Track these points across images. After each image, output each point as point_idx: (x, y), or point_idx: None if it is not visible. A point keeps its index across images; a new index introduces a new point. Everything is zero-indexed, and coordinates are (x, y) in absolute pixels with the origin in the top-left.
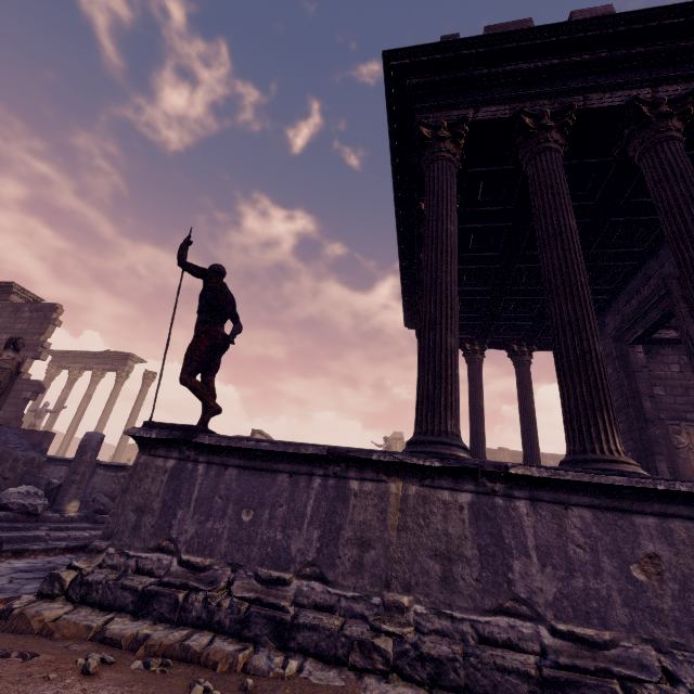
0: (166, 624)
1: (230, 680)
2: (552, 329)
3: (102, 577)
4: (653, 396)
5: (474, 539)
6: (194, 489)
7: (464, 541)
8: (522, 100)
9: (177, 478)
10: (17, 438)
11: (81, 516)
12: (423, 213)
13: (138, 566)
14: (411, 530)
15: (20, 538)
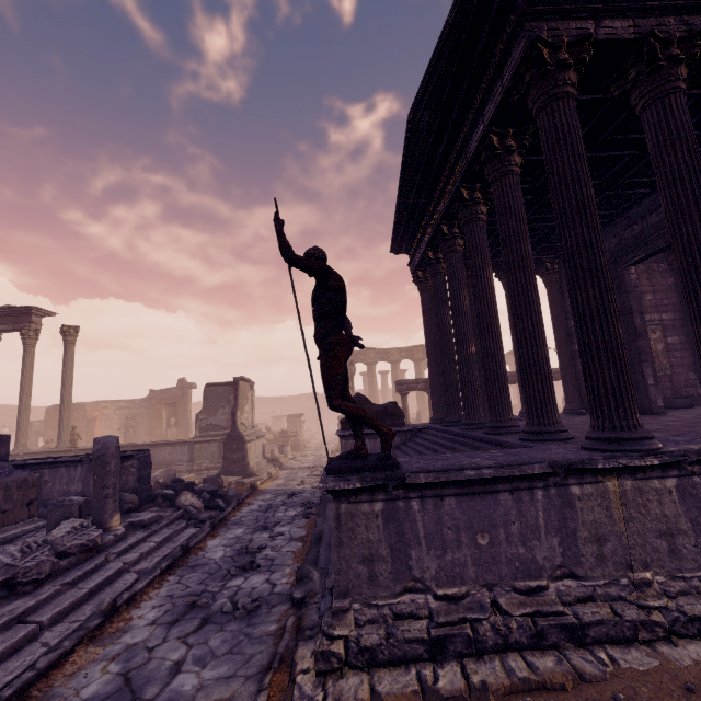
0: (467, 658)
1: (595, 697)
2: (697, 307)
3: (377, 638)
4: (642, 313)
5: (685, 515)
6: (417, 527)
7: (679, 518)
8: (646, 13)
9: (393, 520)
10: None
11: (126, 526)
12: (493, 148)
13: (394, 613)
14: (636, 519)
15: (105, 581)
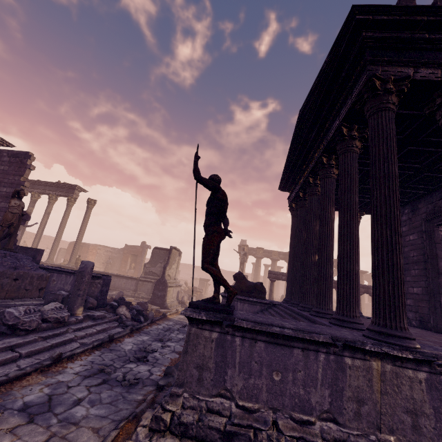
0: None
1: None
2: None
3: (191, 419)
4: None
5: (430, 402)
6: (236, 355)
7: (424, 403)
8: None
9: (221, 346)
10: (30, 262)
11: (85, 316)
12: (343, 135)
13: (208, 407)
14: (390, 394)
15: (62, 342)
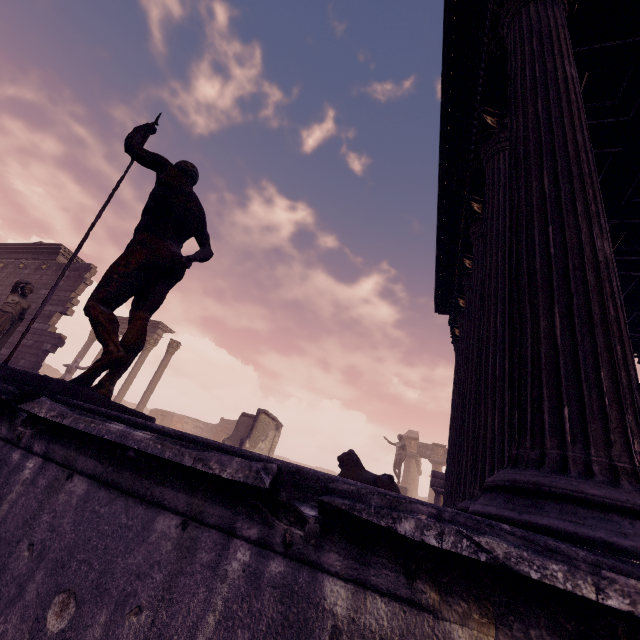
0: None
1: None
2: None
3: None
4: None
5: None
6: None
7: None
8: None
9: None
10: None
11: None
12: (487, 127)
13: None
14: None
15: None
